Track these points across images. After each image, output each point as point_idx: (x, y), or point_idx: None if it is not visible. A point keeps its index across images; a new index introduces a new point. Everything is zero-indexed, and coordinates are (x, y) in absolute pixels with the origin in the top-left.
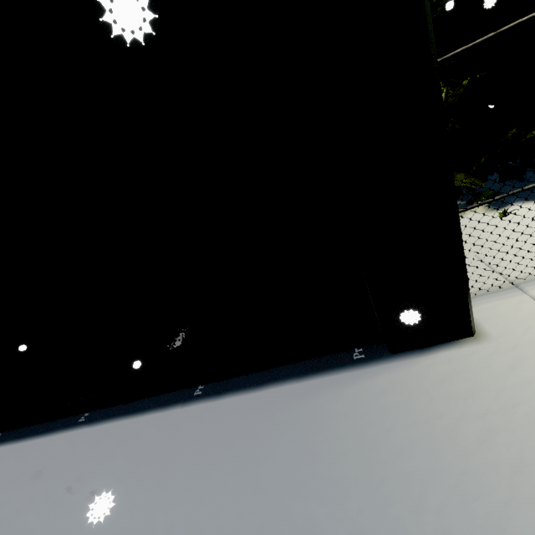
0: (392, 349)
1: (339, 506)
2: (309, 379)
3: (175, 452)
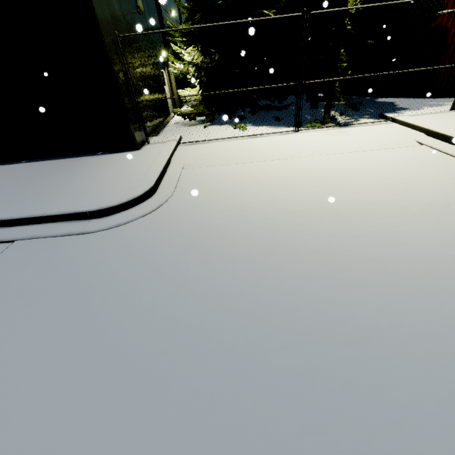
0: (109, 150)
1: (56, 174)
2: (75, 157)
3: (2, 172)
